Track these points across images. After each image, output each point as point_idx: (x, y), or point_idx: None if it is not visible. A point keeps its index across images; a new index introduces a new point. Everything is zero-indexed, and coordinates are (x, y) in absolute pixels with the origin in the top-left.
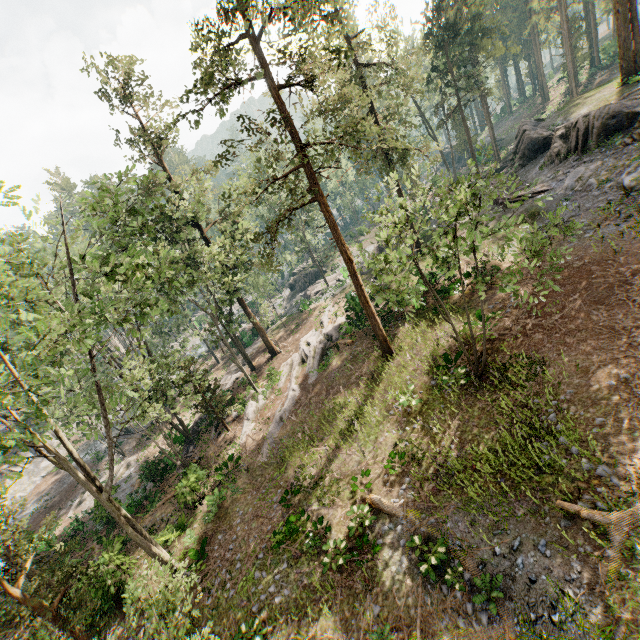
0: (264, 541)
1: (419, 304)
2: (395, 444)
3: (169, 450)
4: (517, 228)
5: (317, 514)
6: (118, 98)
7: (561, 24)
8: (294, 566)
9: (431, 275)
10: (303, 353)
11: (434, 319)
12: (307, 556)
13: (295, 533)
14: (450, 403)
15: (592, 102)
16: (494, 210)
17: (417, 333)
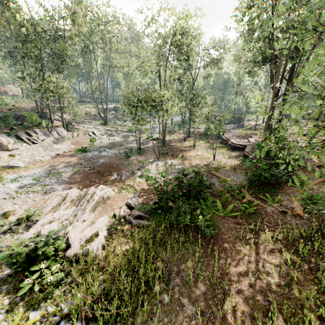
0: None
1: None
2: None
3: (214, 164)
4: None
5: None
6: None
7: None
8: None
9: None
10: None
11: None
12: None
13: None
14: None
15: None
16: None
17: None
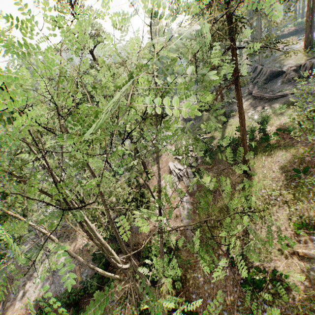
0: (236, 292)
1: (254, 145)
2: (289, 219)
3: (91, 243)
4: (288, 109)
5: (263, 267)
6: (70, 3)
7: (257, 26)
8: (273, 305)
9: (250, 131)
10: (178, 174)
11: (266, 152)
12: (278, 296)
13: (261, 283)
14: (314, 193)
15: (292, 58)
16: (262, 102)
17: (259, 159)
